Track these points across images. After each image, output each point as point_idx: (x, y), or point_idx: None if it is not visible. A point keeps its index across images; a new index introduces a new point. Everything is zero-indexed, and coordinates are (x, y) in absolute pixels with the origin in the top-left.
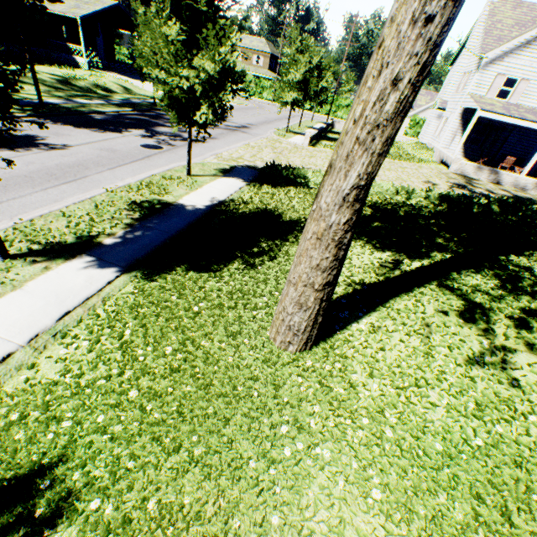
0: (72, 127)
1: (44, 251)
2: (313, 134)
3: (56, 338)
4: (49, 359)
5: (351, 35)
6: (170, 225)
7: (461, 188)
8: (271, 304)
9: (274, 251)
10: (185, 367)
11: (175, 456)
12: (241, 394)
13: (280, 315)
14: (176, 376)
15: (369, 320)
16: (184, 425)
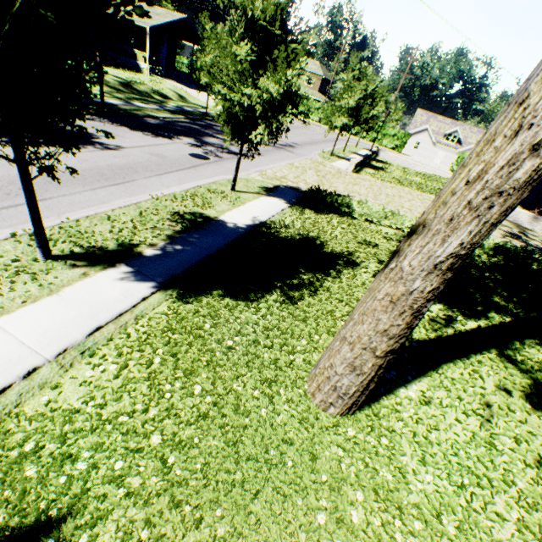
0: (127, 128)
1: (85, 255)
2: (358, 161)
3: (84, 356)
4: (73, 380)
5: (408, 67)
6: (210, 242)
7: (515, 238)
8: (310, 350)
9: (315, 286)
10: (214, 413)
11: (195, 531)
12: (273, 460)
13: (325, 372)
14: (203, 424)
15: (419, 387)
16: (207, 491)
